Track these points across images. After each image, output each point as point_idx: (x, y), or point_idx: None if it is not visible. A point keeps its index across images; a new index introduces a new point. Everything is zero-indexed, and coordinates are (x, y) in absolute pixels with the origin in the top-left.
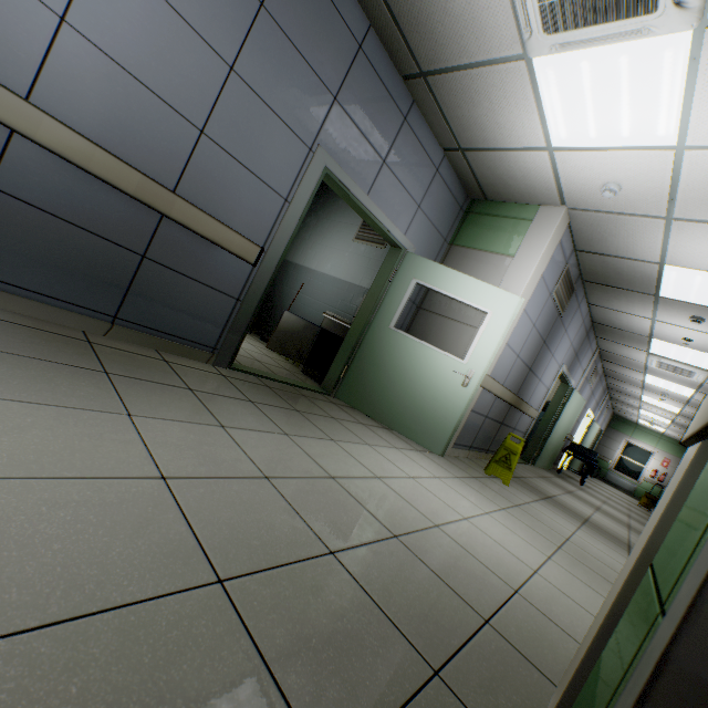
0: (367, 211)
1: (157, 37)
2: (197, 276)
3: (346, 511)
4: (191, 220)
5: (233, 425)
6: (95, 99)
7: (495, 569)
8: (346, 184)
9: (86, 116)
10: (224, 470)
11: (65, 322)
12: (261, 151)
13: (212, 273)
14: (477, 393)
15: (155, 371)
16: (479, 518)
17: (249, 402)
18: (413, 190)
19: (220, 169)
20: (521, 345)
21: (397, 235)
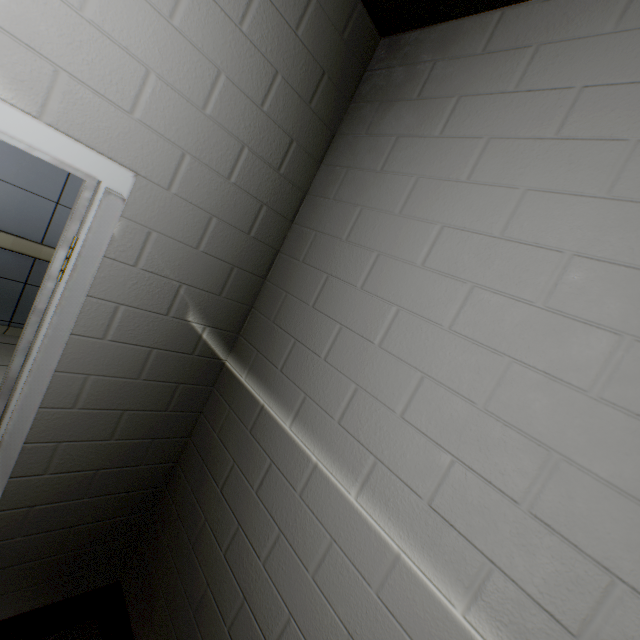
0: None
1: (15, 154)
2: None
3: None
4: None
5: None
6: None
7: None
8: None
9: None
10: None
11: None
12: None
13: None
14: None
15: None
16: None
17: None
18: None
19: None
20: None
21: None
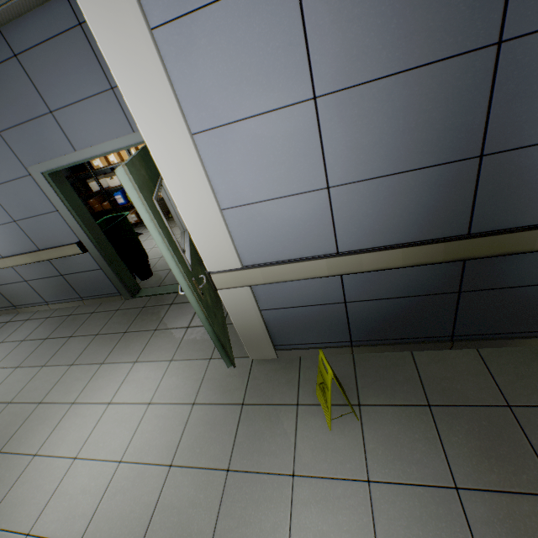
0: (89, 159)
1: None
2: (80, 270)
3: (7, 429)
4: (50, 255)
5: (51, 363)
6: (2, 242)
7: (5, 504)
8: (58, 165)
9: (8, 248)
10: (2, 398)
11: (74, 305)
12: (27, 203)
13: (82, 265)
14: (243, 294)
15: (73, 326)
16: (94, 463)
17: (95, 335)
18: (91, 88)
19: (33, 227)
20: (313, 167)
21: (125, 142)
